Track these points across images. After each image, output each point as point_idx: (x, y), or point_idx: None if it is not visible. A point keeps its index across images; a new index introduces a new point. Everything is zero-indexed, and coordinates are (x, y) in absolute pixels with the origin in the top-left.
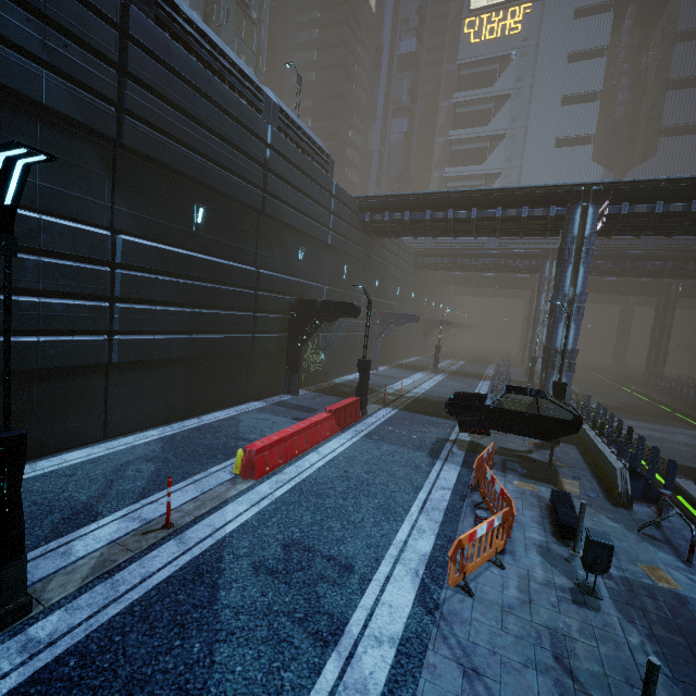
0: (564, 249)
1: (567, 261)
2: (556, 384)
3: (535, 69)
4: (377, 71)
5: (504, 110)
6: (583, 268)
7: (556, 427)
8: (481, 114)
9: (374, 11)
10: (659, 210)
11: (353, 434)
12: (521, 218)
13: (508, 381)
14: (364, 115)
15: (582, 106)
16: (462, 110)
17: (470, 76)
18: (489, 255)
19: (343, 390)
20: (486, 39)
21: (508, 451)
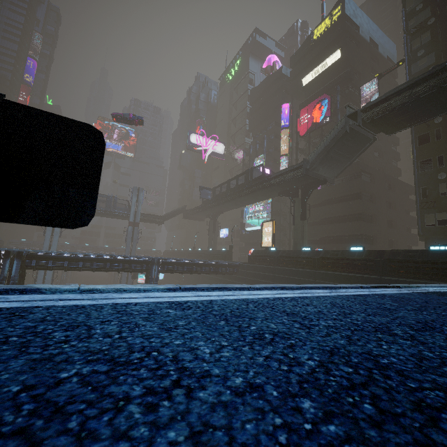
0: None
1: None
2: None
3: None
4: None
5: None
6: None
7: None
8: None
9: None
10: None
11: None
12: None
13: None
14: None
15: None
16: None
17: None
18: None
19: None
20: None
21: None
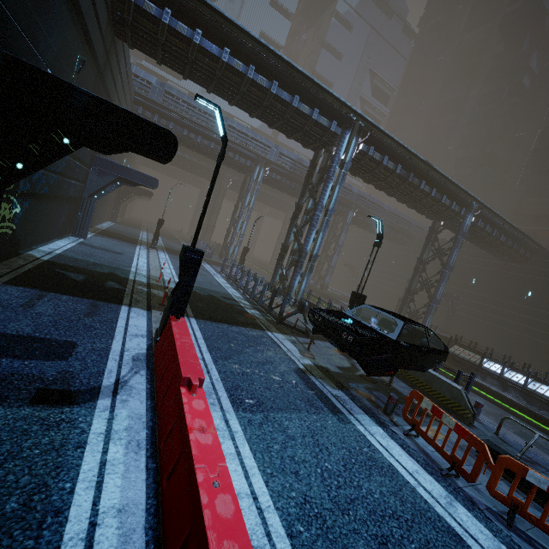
0: (331, 166)
1: (330, 177)
2: (360, 296)
3: None
4: None
5: (218, 4)
6: (338, 188)
7: (436, 359)
8: None
9: None
10: (385, 162)
11: (217, 408)
12: (309, 118)
13: (243, 270)
14: None
15: None
16: None
17: None
18: (216, 140)
19: (73, 279)
20: None
21: (350, 373)
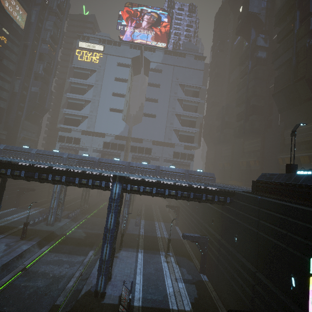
0: None
1: None
2: None
3: (103, 79)
4: (24, 55)
5: (90, 91)
6: None
7: None
8: (82, 90)
9: (23, 28)
10: (9, 173)
11: None
12: None
13: None
14: (13, 74)
15: (119, 98)
16: (74, 85)
17: (78, 73)
18: None
19: None
20: (85, 60)
21: None
